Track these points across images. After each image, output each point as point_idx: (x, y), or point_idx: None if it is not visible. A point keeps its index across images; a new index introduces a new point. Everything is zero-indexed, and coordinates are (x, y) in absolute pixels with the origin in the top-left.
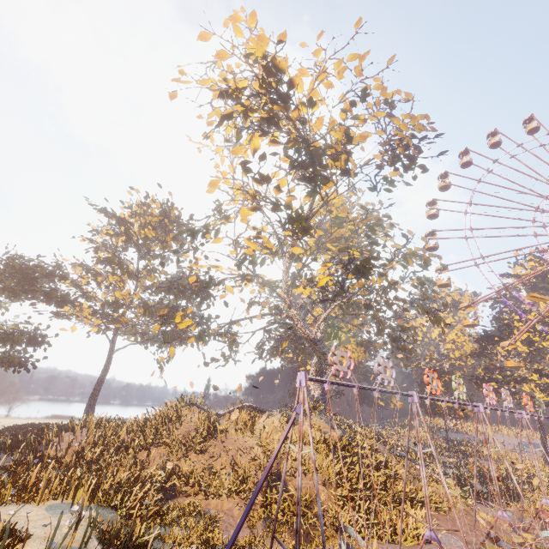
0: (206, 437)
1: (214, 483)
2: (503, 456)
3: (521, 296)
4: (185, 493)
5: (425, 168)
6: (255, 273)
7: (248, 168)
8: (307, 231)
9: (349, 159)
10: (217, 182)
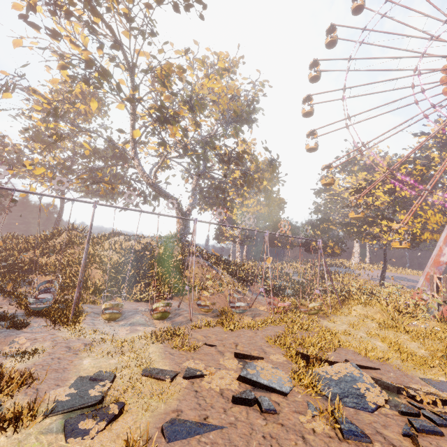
0: (66, 246)
1: (48, 268)
2: (194, 252)
3: (431, 154)
4: (35, 273)
5: (203, 3)
6: (83, 128)
7: (33, 23)
8: (119, 86)
9: (114, 1)
10: (20, 42)
